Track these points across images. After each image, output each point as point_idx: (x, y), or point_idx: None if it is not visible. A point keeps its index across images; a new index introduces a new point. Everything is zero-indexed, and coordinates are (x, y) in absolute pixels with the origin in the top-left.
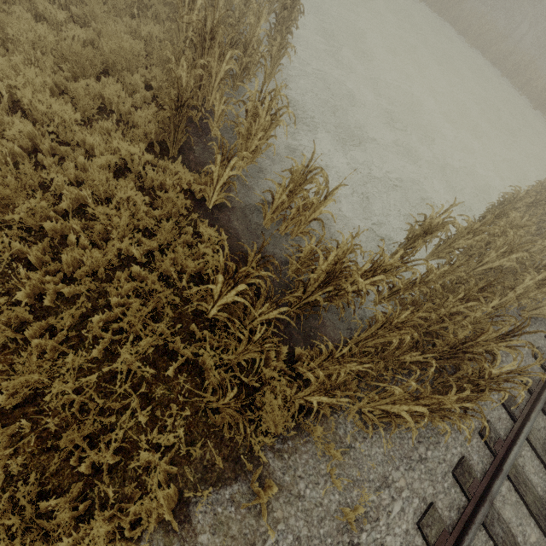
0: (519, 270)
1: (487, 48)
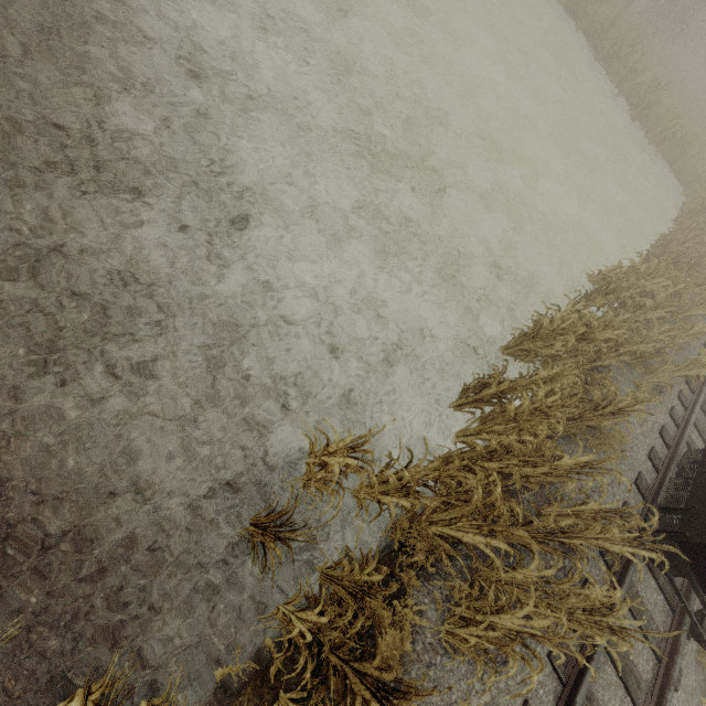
0: (502, 573)
1: (582, 9)
